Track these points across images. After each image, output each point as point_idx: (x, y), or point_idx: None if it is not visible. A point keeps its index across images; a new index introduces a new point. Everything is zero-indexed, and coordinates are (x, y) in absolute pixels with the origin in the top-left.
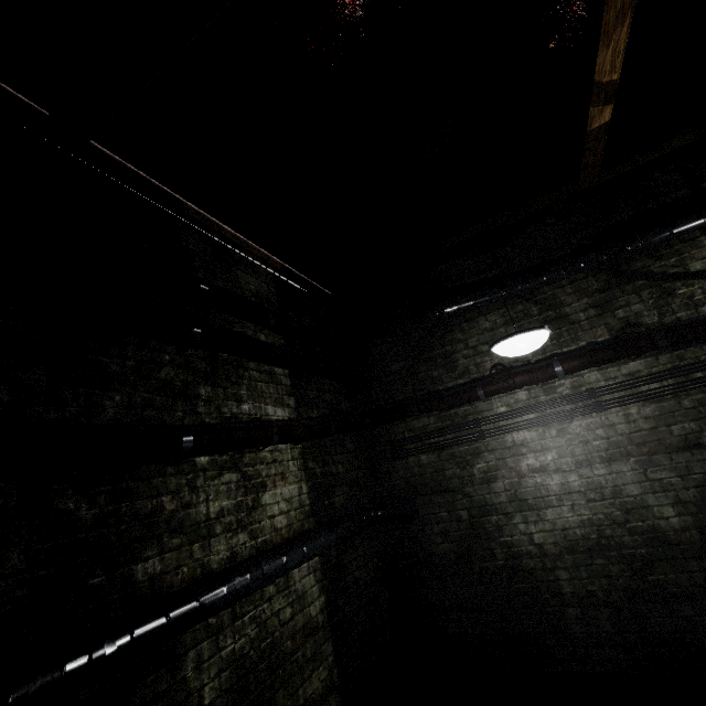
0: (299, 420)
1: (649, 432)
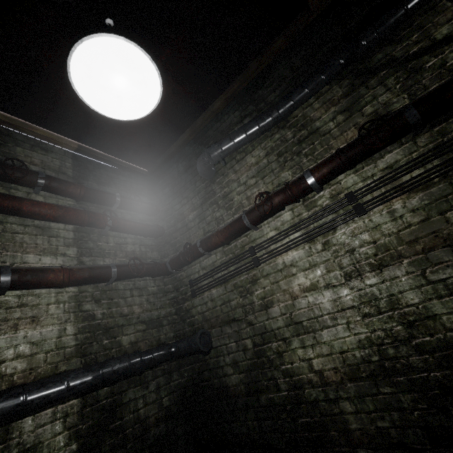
0: (62, 265)
1: (420, 226)
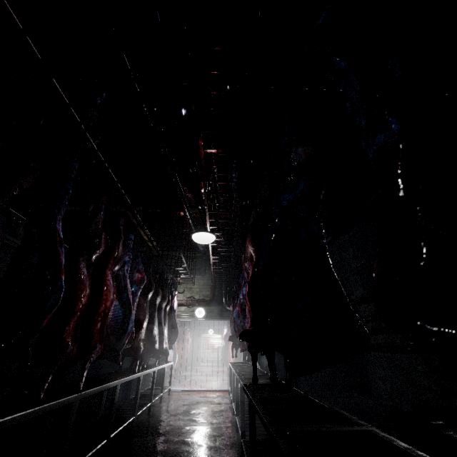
0: None
1: None
